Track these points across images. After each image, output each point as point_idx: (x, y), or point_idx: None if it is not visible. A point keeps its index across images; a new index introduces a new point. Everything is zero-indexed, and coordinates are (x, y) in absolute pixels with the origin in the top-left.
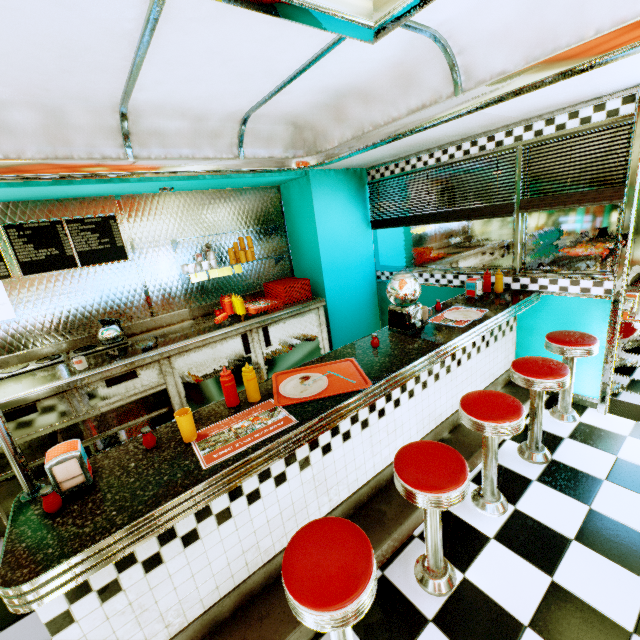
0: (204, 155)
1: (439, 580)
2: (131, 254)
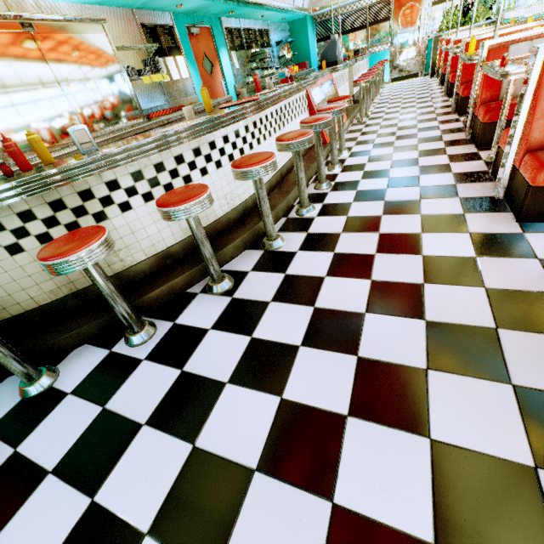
0: (299, 6)
1: (380, 91)
2: (271, 46)
